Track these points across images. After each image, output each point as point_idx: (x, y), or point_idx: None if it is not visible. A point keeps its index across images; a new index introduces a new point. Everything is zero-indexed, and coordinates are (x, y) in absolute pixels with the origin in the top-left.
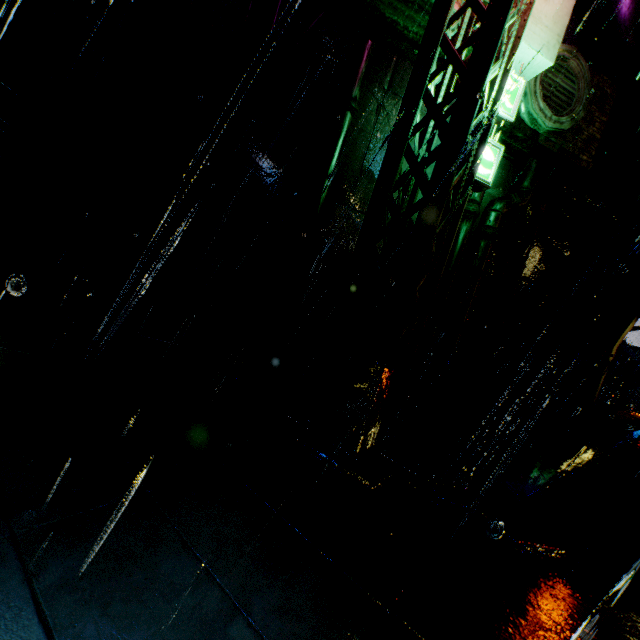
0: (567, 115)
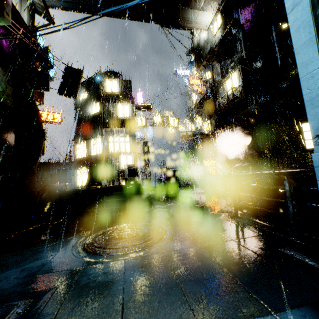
0: (0, 85)
